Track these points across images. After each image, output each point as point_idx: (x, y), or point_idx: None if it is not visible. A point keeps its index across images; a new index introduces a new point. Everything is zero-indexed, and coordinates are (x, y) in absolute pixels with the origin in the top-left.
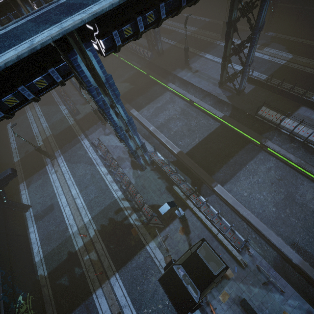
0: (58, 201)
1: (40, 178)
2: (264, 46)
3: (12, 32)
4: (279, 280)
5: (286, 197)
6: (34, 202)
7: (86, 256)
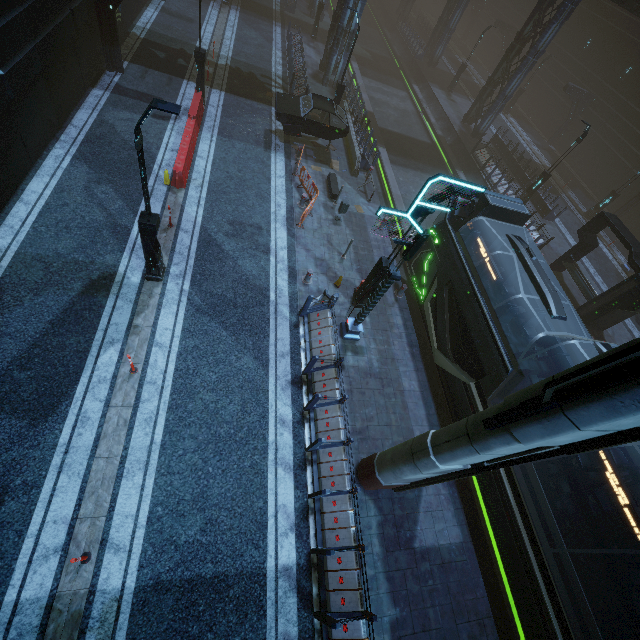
0: (202, 24)
1: (196, 0)
2: (536, 145)
3: None
4: (375, 198)
5: None
6: (172, 3)
7: None
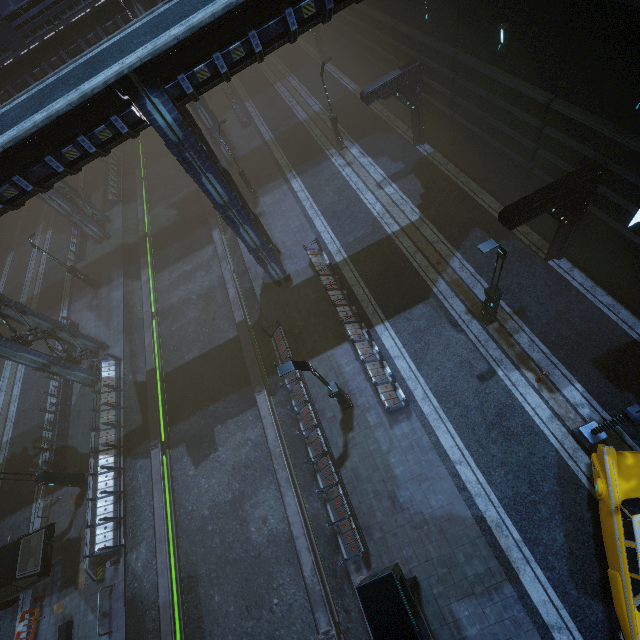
0: None
1: None
2: (392, 180)
3: None
4: (120, 617)
5: (232, 501)
6: None
7: None
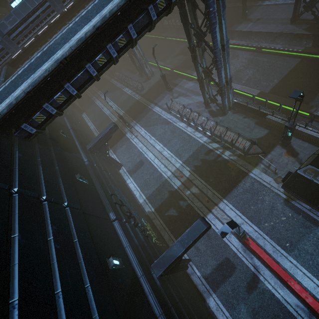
0: (145, 157)
1: (124, 144)
2: None
3: None
4: None
5: None
6: (124, 162)
7: (187, 192)
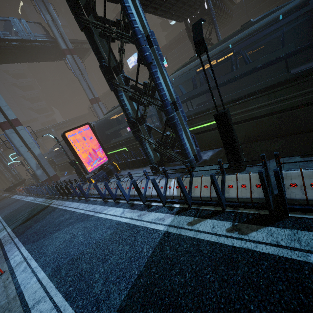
0: None
1: None
2: None
3: None
4: None
5: None
6: None
7: None
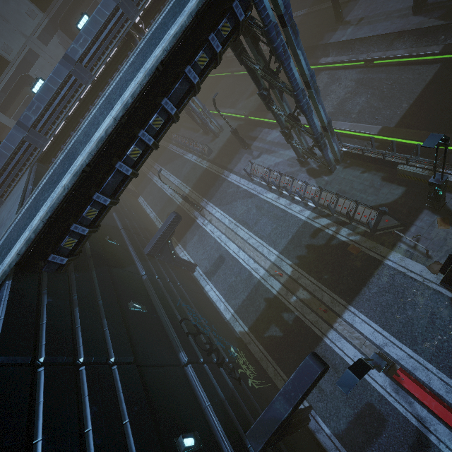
0: (226, 250)
1: (195, 234)
2: None
3: (178, 1)
4: None
5: None
6: (198, 260)
7: (292, 298)
